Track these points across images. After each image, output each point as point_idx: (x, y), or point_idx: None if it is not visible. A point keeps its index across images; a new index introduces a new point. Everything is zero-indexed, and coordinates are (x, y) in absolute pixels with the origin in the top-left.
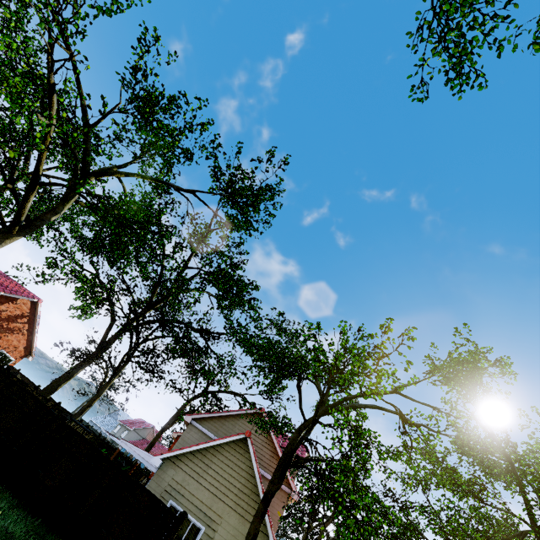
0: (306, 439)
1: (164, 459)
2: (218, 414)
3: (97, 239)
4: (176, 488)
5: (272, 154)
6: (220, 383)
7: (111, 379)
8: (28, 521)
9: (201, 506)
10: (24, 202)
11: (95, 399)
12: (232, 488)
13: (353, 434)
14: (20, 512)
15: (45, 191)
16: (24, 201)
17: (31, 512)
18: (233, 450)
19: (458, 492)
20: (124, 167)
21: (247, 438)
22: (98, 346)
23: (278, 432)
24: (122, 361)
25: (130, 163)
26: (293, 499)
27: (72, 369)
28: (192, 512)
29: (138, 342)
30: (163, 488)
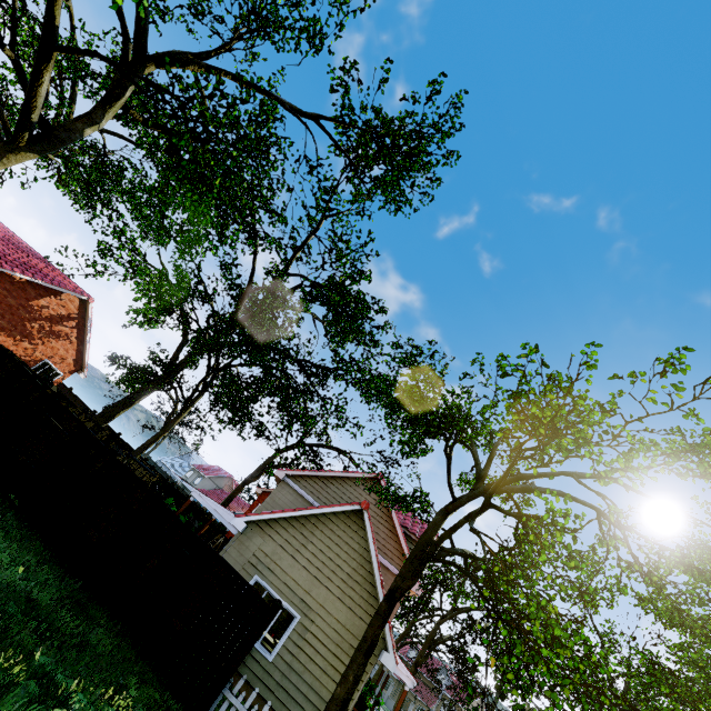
0: (471, 529)
1: (248, 522)
2: (321, 474)
3: (160, 186)
4: (264, 561)
5: (436, 90)
6: (319, 435)
7: (182, 411)
8: (63, 584)
9: (296, 589)
10: (34, 83)
11: (161, 434)
12: (339, 571)
13: (522, 526)
14: (54, 569)
15: (97, 153)
16: (32, 81)
17: (70, 570)
18: (342, 524)
19: (690, 633)
20: (204, 59)
21: (363, 510)
22: (166, 368)
23: (407, 508)
24: (197, 390)
25: (214, 52)
26: (412, 593)
27: (132, 393)
28: (284, 594)
29: (218, 368)
30: (246, 559)
